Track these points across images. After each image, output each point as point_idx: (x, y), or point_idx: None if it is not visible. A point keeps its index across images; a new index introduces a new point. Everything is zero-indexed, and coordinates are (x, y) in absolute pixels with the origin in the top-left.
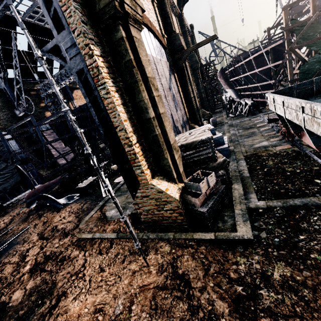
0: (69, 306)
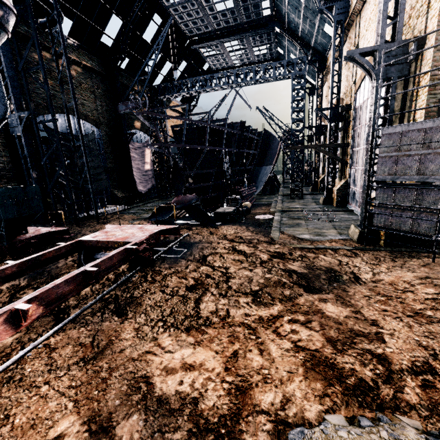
0: (378, 278)
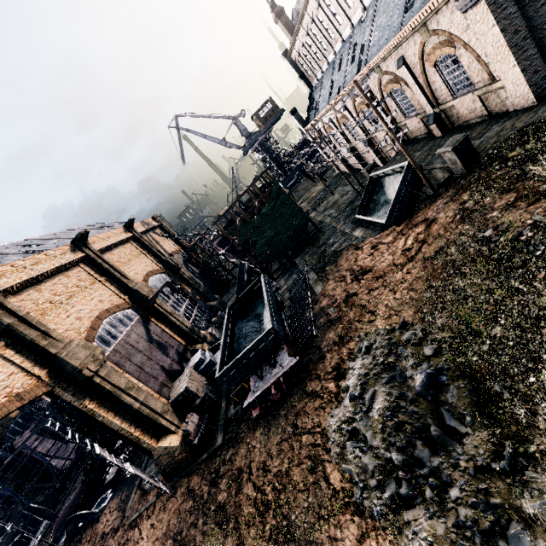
0: None
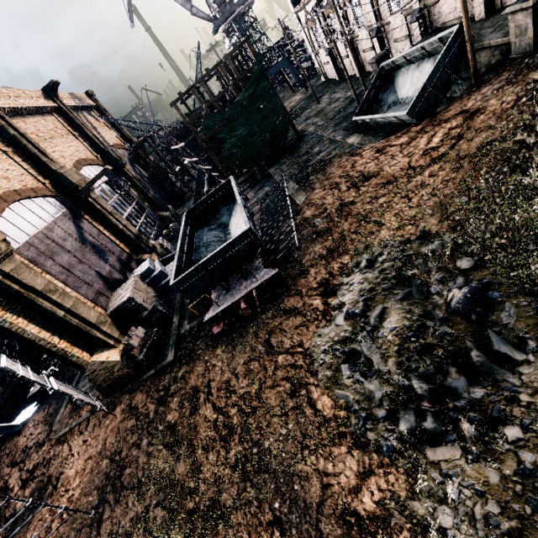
0: (68, 475)
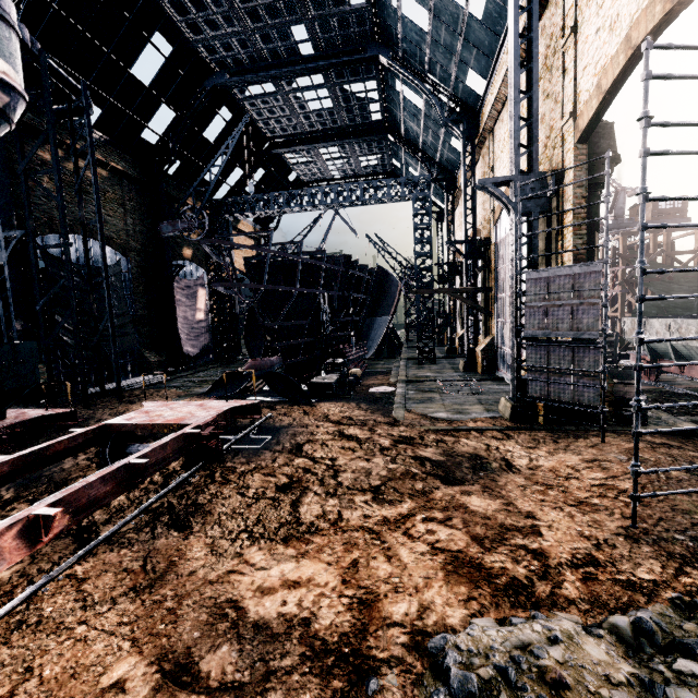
0: (536, 464)
